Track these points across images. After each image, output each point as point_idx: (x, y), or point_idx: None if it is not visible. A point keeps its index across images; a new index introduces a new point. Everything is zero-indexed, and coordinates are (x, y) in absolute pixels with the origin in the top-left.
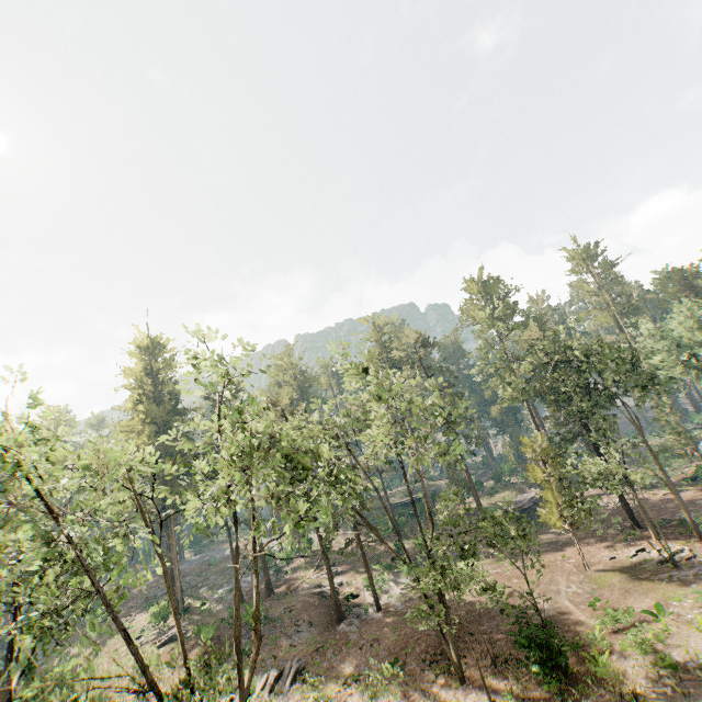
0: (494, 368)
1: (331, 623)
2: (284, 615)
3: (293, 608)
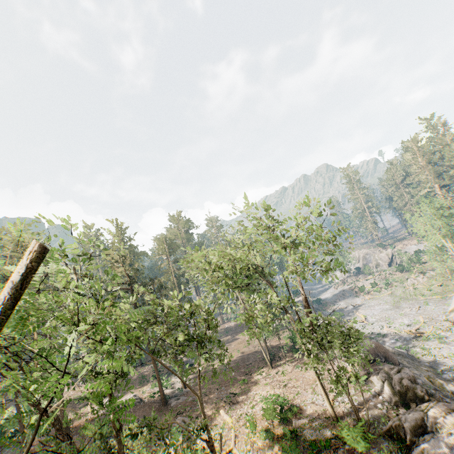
0: None
1: (160, 408)
2: None
3: None
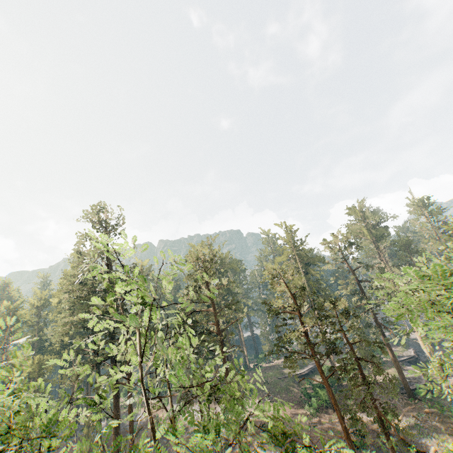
0: None
1: None
2: None
3: None
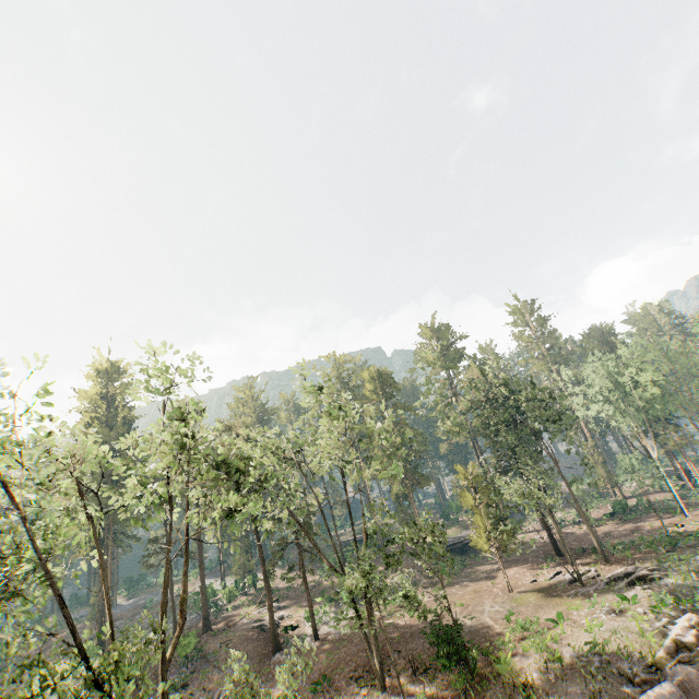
0: (434, 401)
1: (267, 654)
2: (219, 650)
3: (229, 642)
